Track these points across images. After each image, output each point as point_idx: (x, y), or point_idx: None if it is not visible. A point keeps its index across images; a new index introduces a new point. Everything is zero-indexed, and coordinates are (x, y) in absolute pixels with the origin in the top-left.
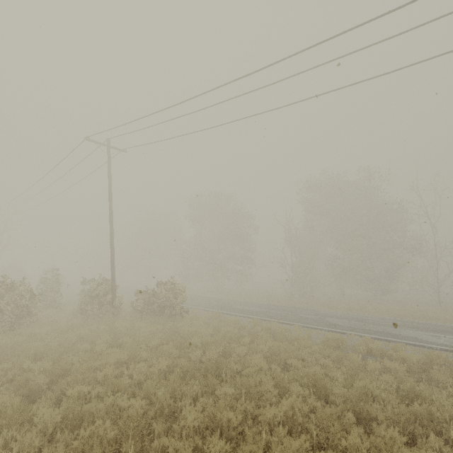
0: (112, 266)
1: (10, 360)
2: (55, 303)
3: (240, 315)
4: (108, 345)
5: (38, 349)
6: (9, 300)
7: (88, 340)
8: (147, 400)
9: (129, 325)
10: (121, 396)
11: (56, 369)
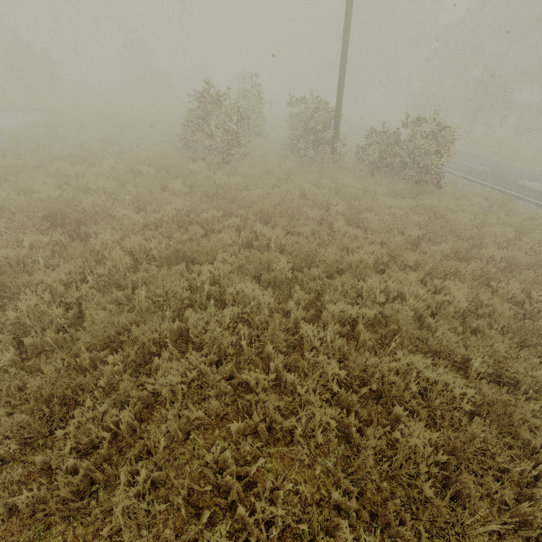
0: (341, 77)
1: (237, 212)
2: (258, 129)
3: (540, 204)
4: (345, 219)
5: (265, 206)
6: (216, 122)
7: (315, 203)
8: (447, 362)
9: (358, 186)
10: (422, 359)
11: (293, 245)
